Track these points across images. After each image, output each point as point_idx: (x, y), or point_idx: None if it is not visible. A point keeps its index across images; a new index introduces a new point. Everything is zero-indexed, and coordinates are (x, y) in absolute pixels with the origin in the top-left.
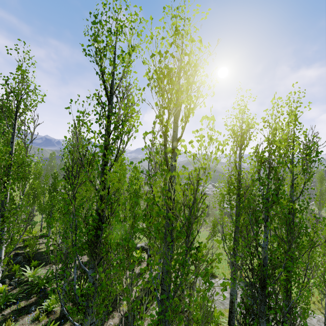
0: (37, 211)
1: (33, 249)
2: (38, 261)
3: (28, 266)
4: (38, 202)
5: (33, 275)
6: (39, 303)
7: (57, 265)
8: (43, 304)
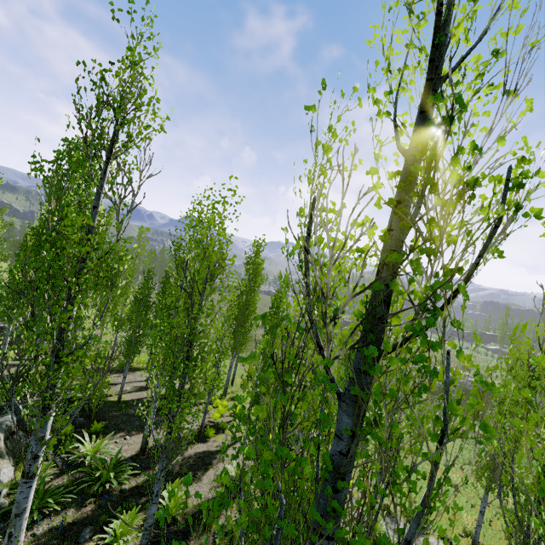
0: (109, 322)
1: (98, 400)
2: (104, 420)
3: (87, 433)
4: (113, 310)
5: (94, 457)
6: (99, 522)
7: (133, 437)
8: (106, 530)
